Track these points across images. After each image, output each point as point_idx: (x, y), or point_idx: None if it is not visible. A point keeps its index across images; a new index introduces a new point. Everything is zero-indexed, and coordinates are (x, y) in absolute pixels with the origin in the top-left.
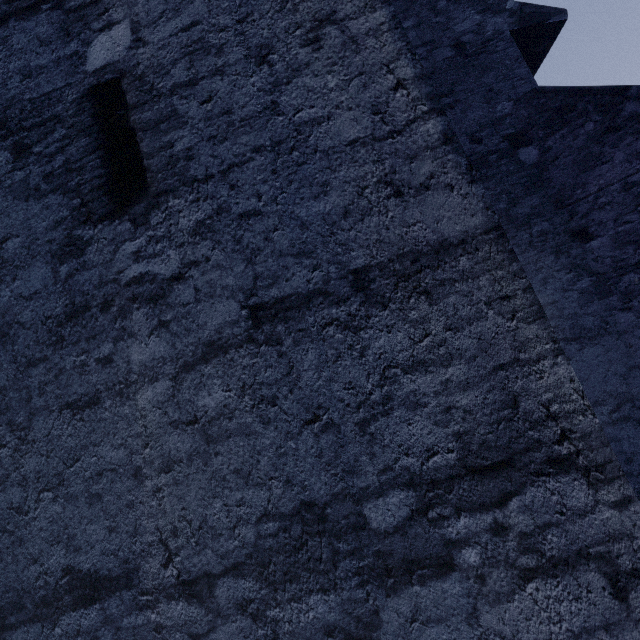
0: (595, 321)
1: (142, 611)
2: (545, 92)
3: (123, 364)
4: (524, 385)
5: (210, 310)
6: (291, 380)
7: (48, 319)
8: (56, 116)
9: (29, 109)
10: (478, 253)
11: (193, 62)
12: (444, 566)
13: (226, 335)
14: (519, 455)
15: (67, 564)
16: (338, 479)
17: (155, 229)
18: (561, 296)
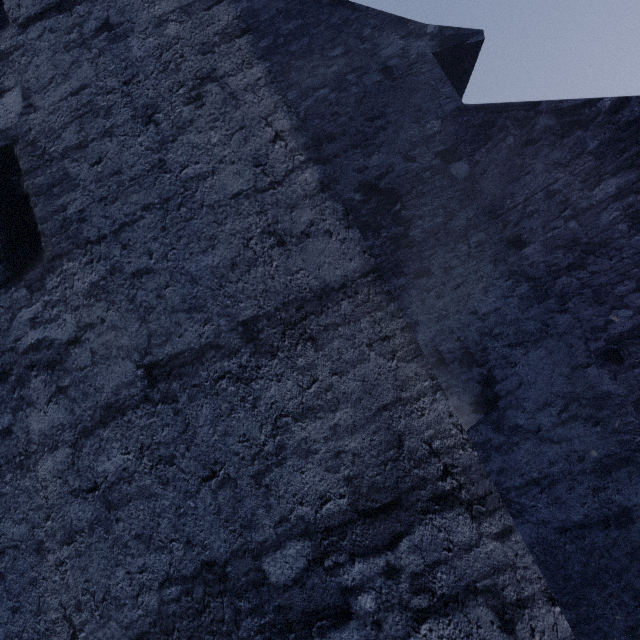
0: (536, 325)
1: None
2: (468, 110)
3: (23, 435)
4: (407, 424)
5: (107, 372)
6: (188, 437)
7: None
8: None
9: None
10: (358, 296)
11: (83, 125)
12: (342, 615)
13: (123, 396)
14: (406, 494)
15: None
16: (237, 535)
17: (51, 294)
18: (502, 303)
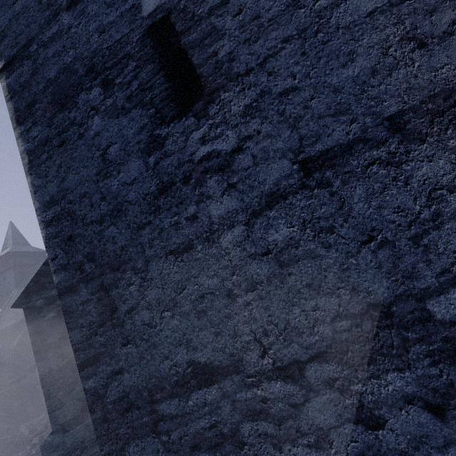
0: None
1: (249, 389)
2: None
3: (206, 219)
4: None
5: (267, 170)
6: (344, 212)
7: (146, 196)
8: (127, 54)
9: (108, 54)
10: None
11: None
12: None
13: (283, 186)
14: None
15: (189, 359)
16: (399, 284)
17: (213, 118)
18: None
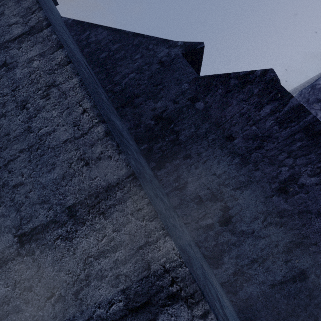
0: (245, 177)
1: None
2: (199, 78)
3: None
4: (152, 255)
5: None
6: (39, 274)
7: None
8: None
9: None
10: (125, 188)
11: None
12: None
13: (6, 254)
14: (153, 296)
15: None
16: None
17: None
18: (227, 168)
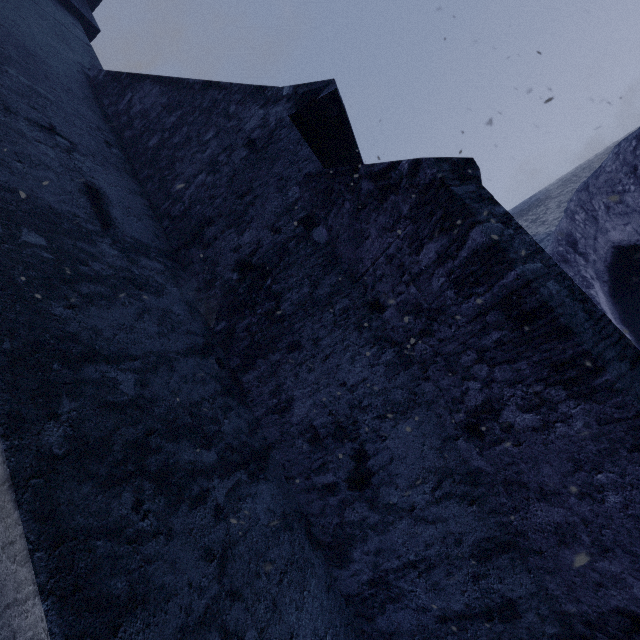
0: (404, 394)
1: None
2: (313, 176)
3: None
4: (19, 623)
5: None
6: None
7: None
8: None
9: None
10: None
11: None
12: None
13: None
14: None
15: None
16: None
17: None
18: (369, 372)
